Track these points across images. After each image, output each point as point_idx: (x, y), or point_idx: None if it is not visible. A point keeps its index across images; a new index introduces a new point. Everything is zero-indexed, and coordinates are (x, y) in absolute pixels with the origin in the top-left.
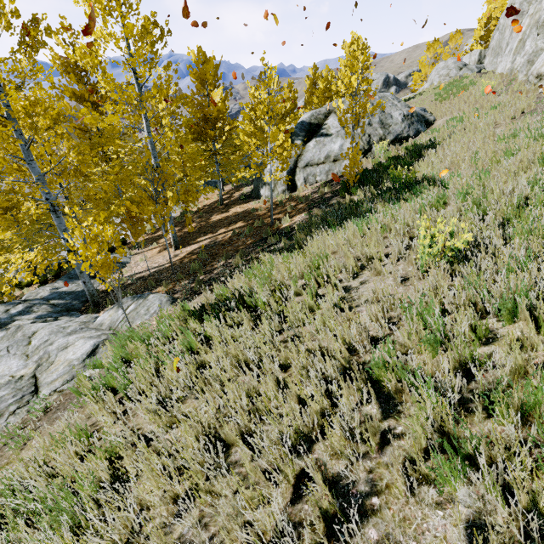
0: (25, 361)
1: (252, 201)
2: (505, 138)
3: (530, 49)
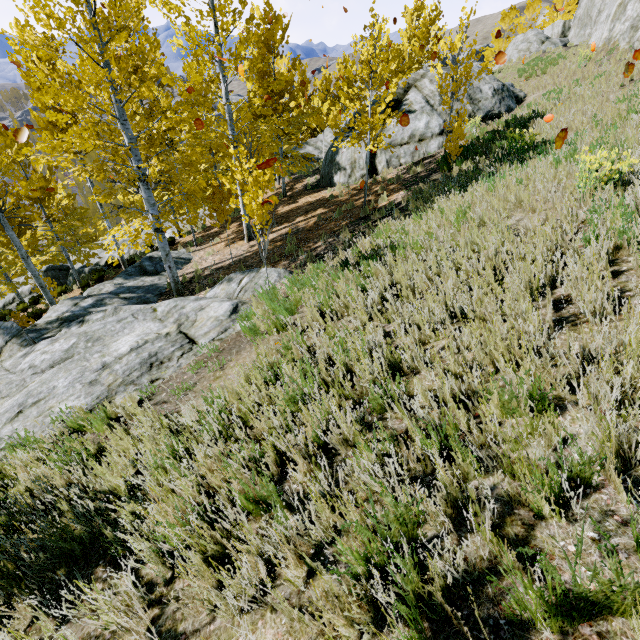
0: (162, 323)
1: (323, 190)
2: (624, 100)
3: (635, 13)
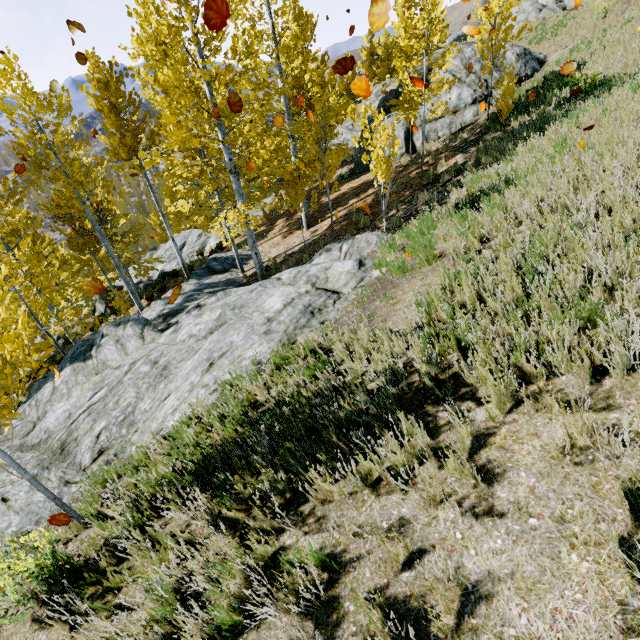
0: (294, 286)
1: (363, 175)
2: None
3: None
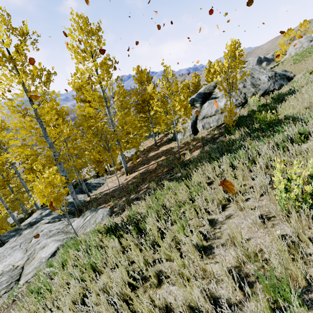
0: (24, 254)
1: (172, 143)
2: None
3: None
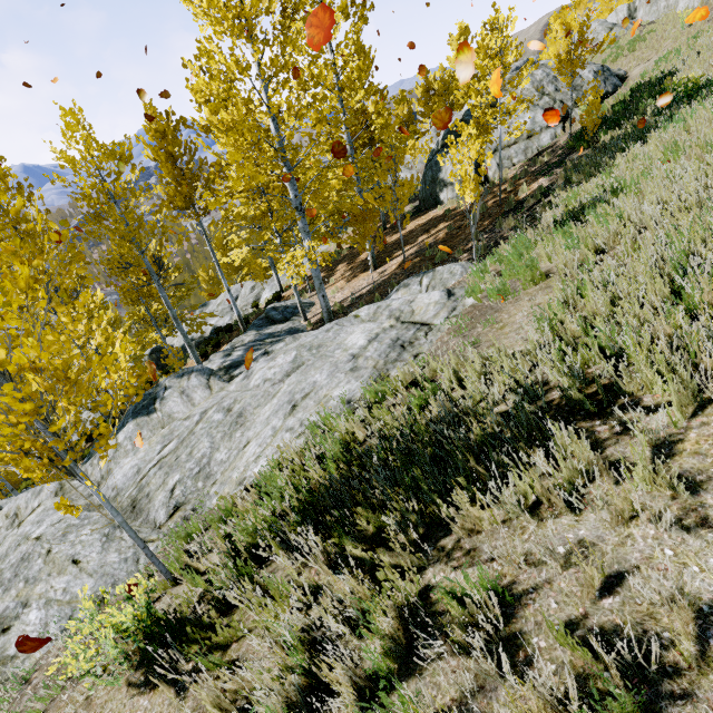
0: (375, 322)
1: (430, 211)
2: None
3: None
